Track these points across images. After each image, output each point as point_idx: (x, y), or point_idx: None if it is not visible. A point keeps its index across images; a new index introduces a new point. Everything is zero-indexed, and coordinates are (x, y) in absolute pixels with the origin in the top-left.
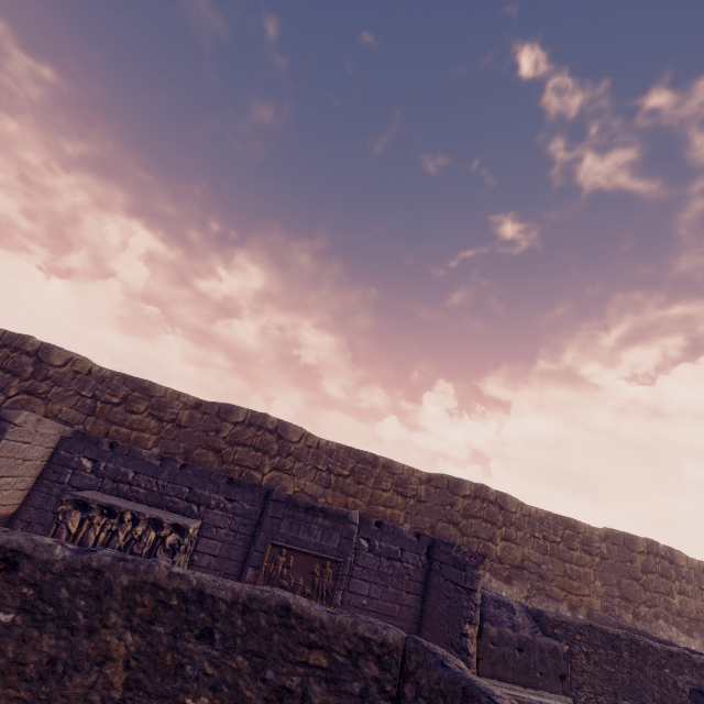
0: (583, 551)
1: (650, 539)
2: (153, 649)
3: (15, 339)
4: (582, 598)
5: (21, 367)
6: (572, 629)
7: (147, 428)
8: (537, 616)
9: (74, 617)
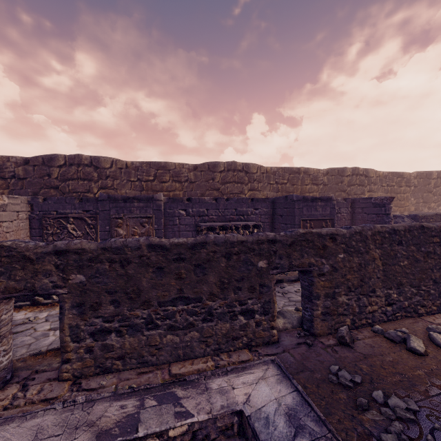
0: (406, 186)
1: (439, 171)
2: (386, 252)
3: (74, 158)
4: (405, 208)
5: (90, 175)
6: (429, 218)
7: (176, 188)
8: (413, 217)
9: (360, 250)
